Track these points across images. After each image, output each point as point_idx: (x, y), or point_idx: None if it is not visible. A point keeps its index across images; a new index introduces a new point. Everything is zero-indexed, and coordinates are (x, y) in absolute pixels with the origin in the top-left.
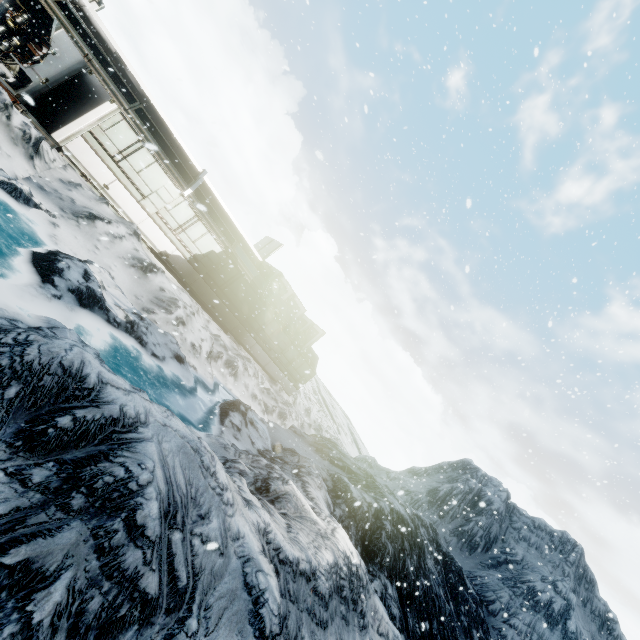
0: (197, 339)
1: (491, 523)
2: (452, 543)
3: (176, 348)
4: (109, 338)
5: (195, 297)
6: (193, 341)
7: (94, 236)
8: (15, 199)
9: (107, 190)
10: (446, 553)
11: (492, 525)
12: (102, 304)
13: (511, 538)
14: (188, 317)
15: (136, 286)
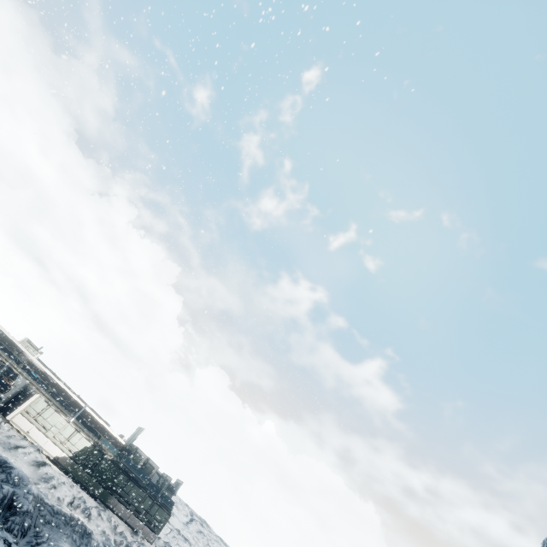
0: (63, 495)
1: None
2: None
3: (46, 497)
4: None
5: (74, 480)
6: (59, 496)
7: (16, 455)
8: None
9: (28, 433)
10: None
11: None
12: None
13: None
14: (59, 484)
15: (32, 474)
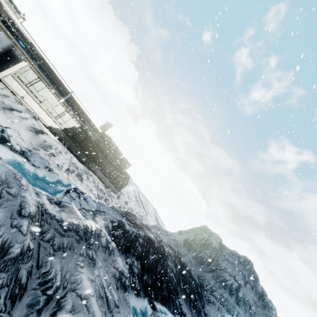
0: (61, 163)
1: (211, 253)
2: (193, 262)
3: (47, 165)
4: (11, 156)
5: (66, 147)
6: (58, 163)
7: (12, 117)
8: None
9: (23, 99)
10: (183, 263)
11: (212, 253)
12: (9, 142)
13: (220, 259)
14: (57, 153)
15: (31, 139)
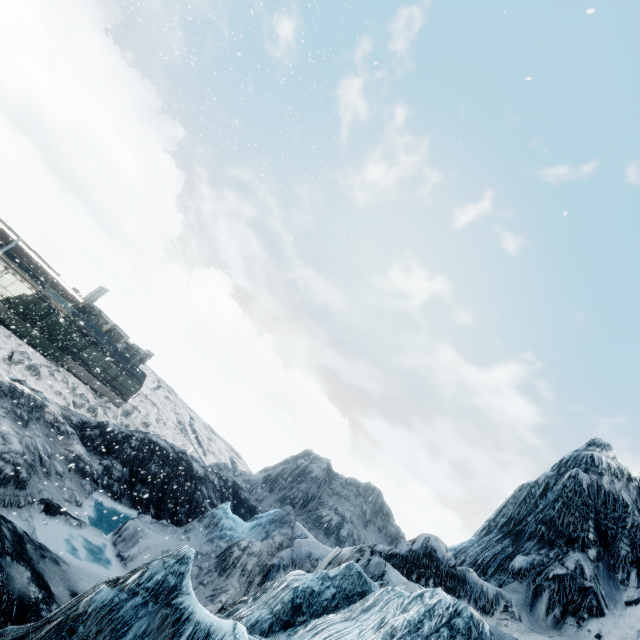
0: None
1: (310, 487)
2: (276, 507)
3: None
4: None
5: (11, 329)
6: None
7: None
8: None
9: None
10: (243, 498)
11: (311, 488)
12: None
13: (326, 495)
14: None
15: None
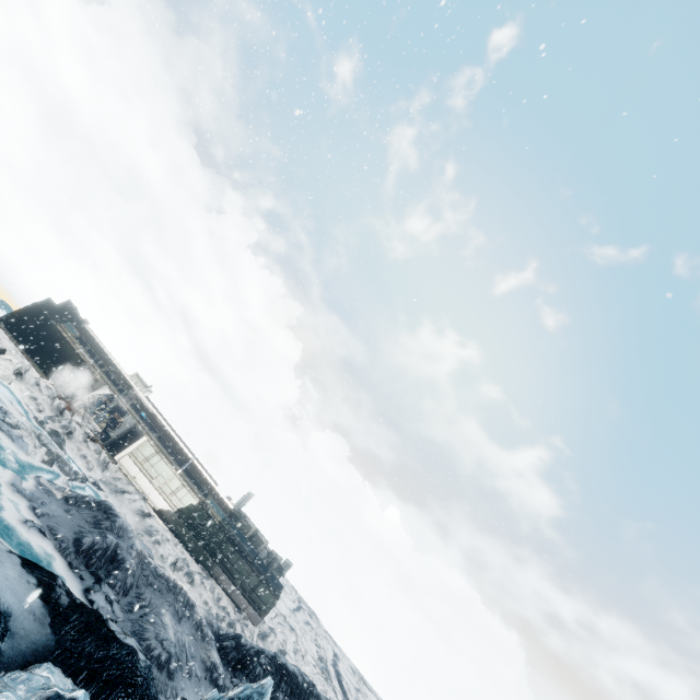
0: (166, 553)
1: None
2: None
3: (150, 552)
4: None
5: (178, 538)
6: (163, 554)
7: (122, 500)
8: (96, 488)
9: (135, 478)
10: None
11: None
12: None
13: None
14: (163, 541)
15: (137, 524)
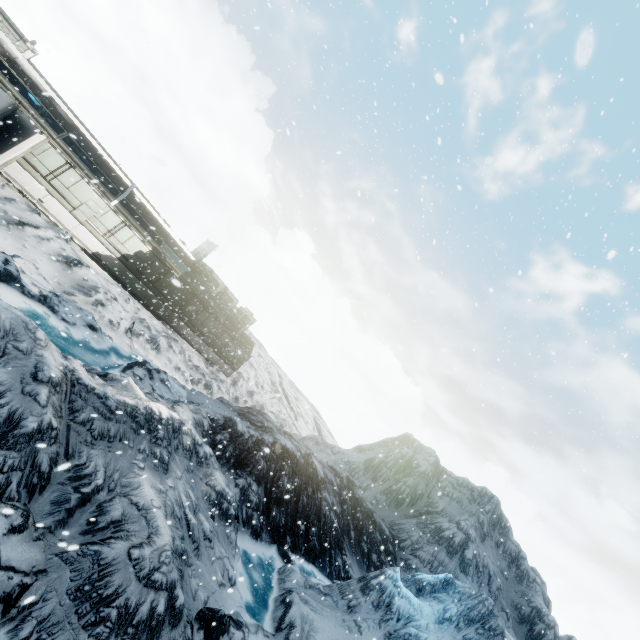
0: (116, 318)
1: (418, 483)
2: (381, 501)
3: (91, 320)
4: (23, 304)
5: (128, 290)
6: (111, 318)
7: (23, 238)
8: None
9: (42, 203)
10: (359, 498)
11: (419, 484)
12: (18, 281)
13: (436, 494)
14: (108, 301)
15: (60, 276)
